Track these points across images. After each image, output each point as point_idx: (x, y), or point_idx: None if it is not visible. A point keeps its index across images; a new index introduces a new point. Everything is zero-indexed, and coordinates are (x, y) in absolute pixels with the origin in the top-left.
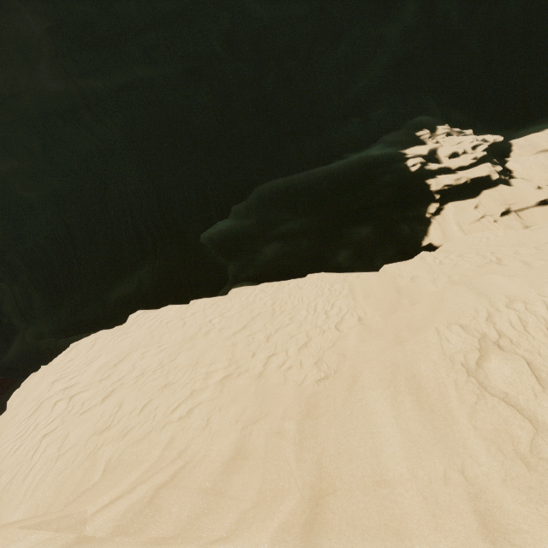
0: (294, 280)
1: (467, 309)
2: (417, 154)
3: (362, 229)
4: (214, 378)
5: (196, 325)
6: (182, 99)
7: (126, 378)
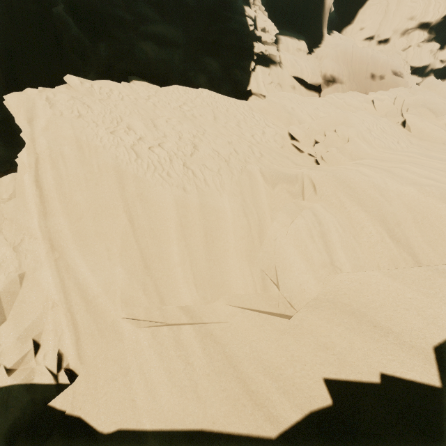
0: (201, 90)
1: (357, 120)
2: (251, 16)
3: (213, 61)
4: (247, 142)
5: (170, 108)
6: None
7: (186, 138)
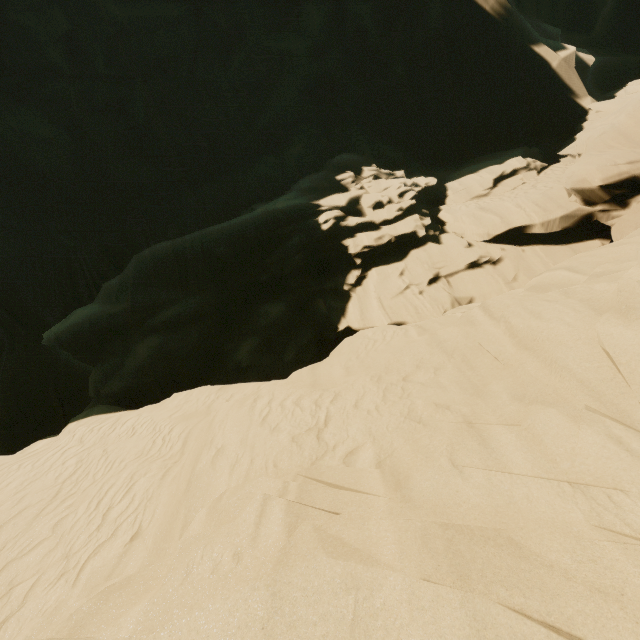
0: (138, 413)
1: None
2: (333, 205)
3: (272, 308)
4: None
5: None
6: (6, 132)
7: None
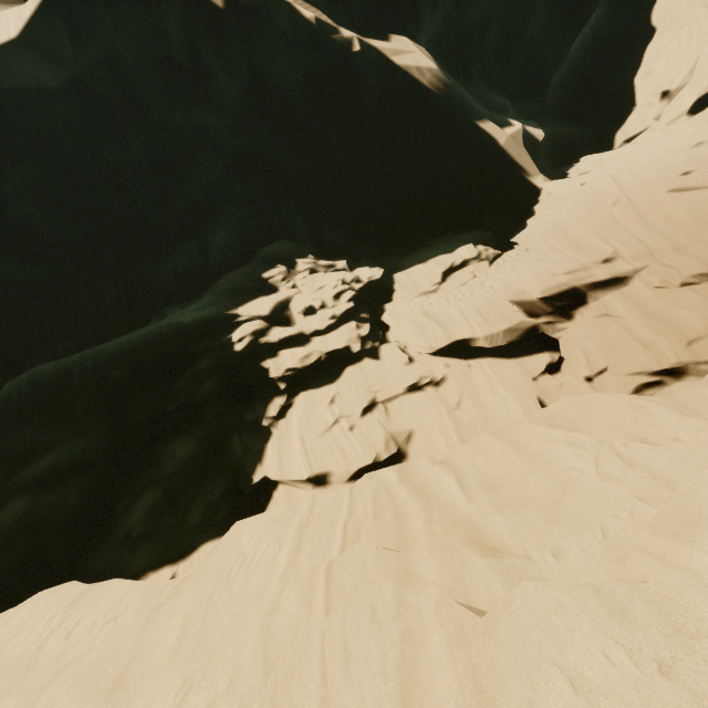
0: None
1: None
2: (254, 315)
3: (180, 448)
4: None
5: None
6: None
7: None
